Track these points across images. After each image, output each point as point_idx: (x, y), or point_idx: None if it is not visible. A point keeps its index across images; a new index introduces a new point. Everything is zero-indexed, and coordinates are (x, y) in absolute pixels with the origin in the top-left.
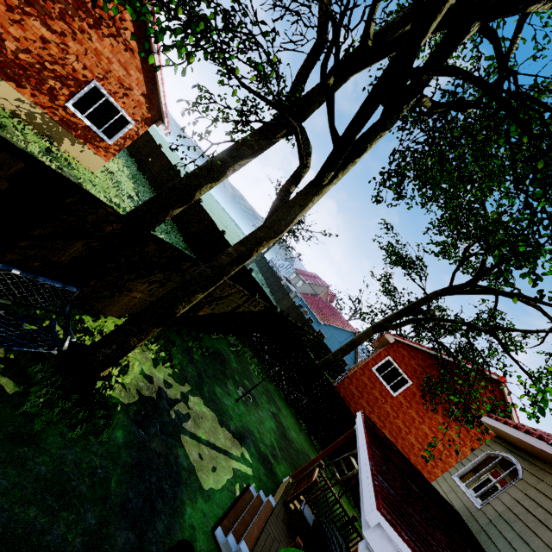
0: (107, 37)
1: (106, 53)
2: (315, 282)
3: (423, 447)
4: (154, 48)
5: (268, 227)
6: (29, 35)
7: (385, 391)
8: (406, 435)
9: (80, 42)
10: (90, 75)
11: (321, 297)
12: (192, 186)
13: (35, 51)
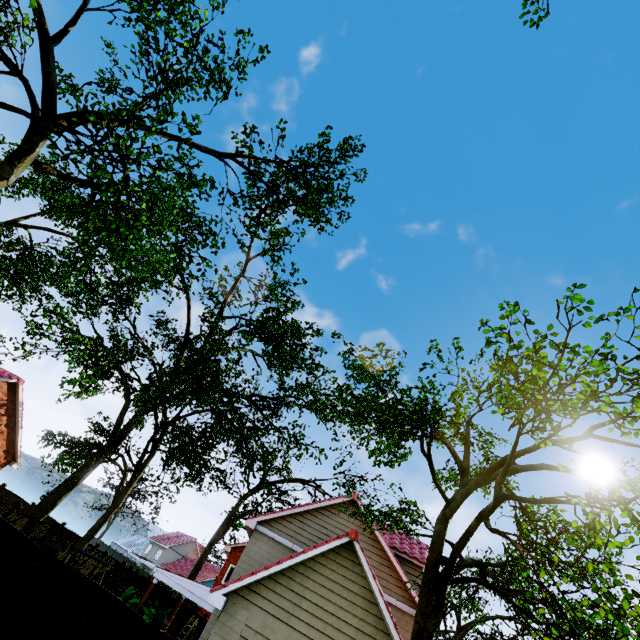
0: None
1: None
2: (178, 542)
3: None
4: (20, 426)
5: (114, 506)
6: None
7: None
8: None
9: None
10: None
11: (190, 557)
12: (55, 499)
13: None
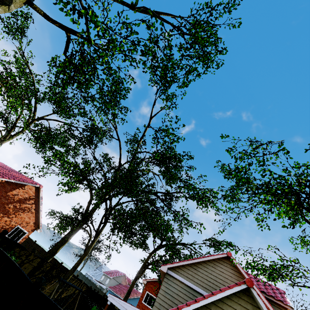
0: (26, 212)
1: (24, 216)
2: (116, 275)
3: None
4: (41, 210)
5: (85, 254)
6: (2, 221)
7: None
8: None
9: (17, 217)
10: (17, 224)
11: (122, 284)
12: (56, 249)
13: (2, 225)
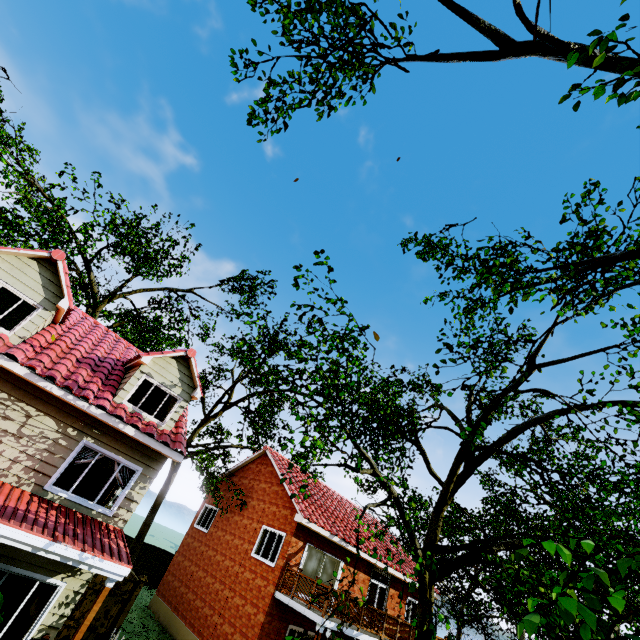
0: None
1: None
2: None
3: (226, 555)
4: None
5: None
6: None
7: (202, 534)
8: (214, 558)
9: None
10: None
11: None
12: None
13: None
